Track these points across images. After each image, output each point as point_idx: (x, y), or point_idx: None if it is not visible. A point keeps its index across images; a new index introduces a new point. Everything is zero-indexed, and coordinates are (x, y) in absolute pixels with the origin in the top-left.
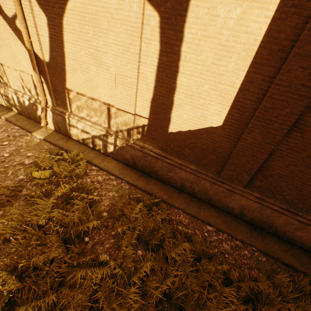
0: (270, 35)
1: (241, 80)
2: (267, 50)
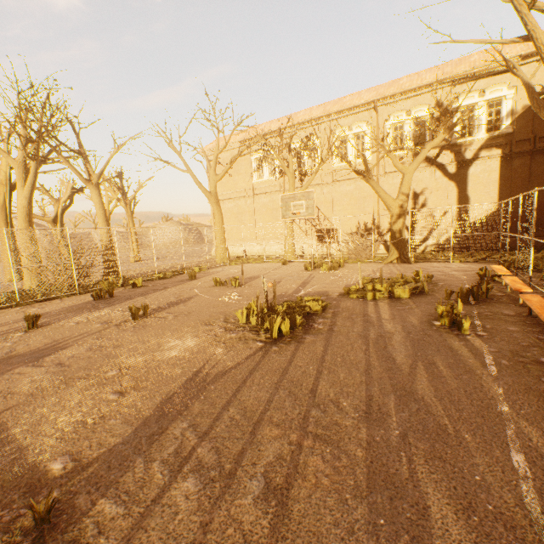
0: (501, 177)
1: (497, 191)
2: (502, 180)
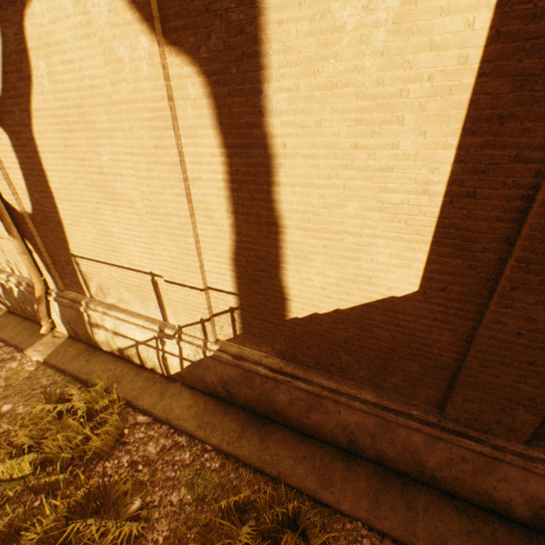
0: (509, 32)
1: (445, 172)
2: (508, 76)
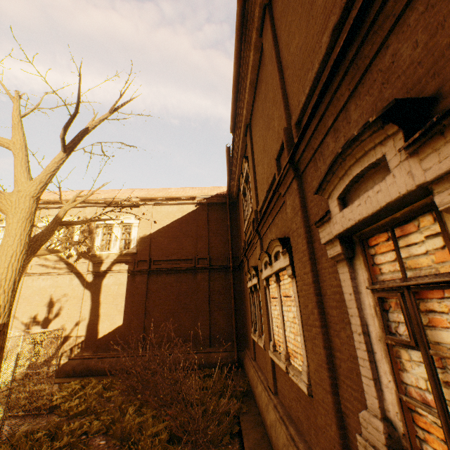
0: (128, 290)
1: (124, 304)
2: (129, 294)
